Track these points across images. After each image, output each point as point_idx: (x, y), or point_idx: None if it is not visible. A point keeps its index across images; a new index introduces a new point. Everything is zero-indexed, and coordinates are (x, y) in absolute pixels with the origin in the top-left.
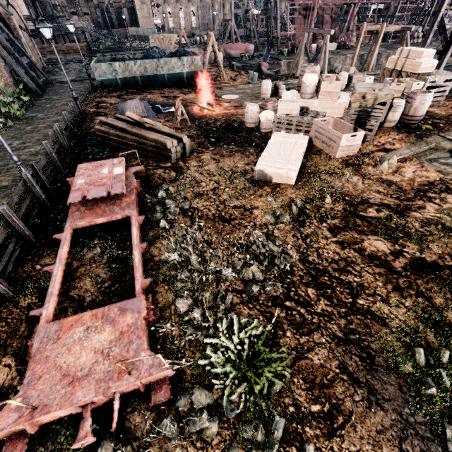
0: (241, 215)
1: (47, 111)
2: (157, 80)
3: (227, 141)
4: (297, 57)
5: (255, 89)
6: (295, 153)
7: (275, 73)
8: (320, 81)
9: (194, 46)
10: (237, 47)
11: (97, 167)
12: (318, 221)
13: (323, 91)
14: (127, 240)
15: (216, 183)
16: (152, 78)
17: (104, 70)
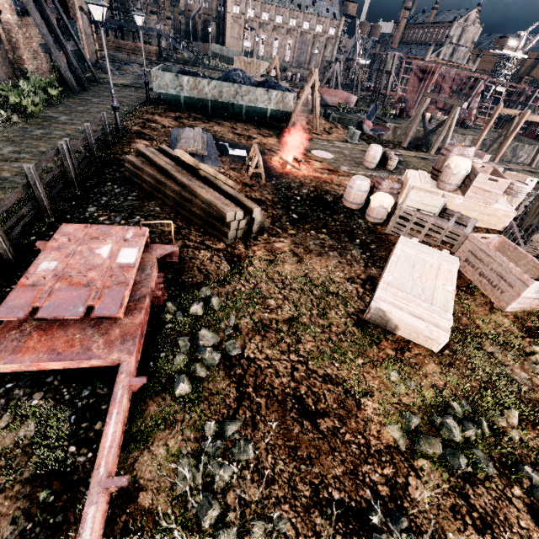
0: (339, 407)
1: (75, 115)
2: (231, 110)
3: (316, 224)
4: (409, 124)
5: (355, 151)
6: (441, 289)
7: (377, 135)
8: (475, 171)
9: (283, 81)
10: (336, 95)
11: (92, 238)
12: (501, 474)
13: (476, 186)
14: (99, 414)
15: (295, 307)
16: (225, 106)
17: (166, 82)
